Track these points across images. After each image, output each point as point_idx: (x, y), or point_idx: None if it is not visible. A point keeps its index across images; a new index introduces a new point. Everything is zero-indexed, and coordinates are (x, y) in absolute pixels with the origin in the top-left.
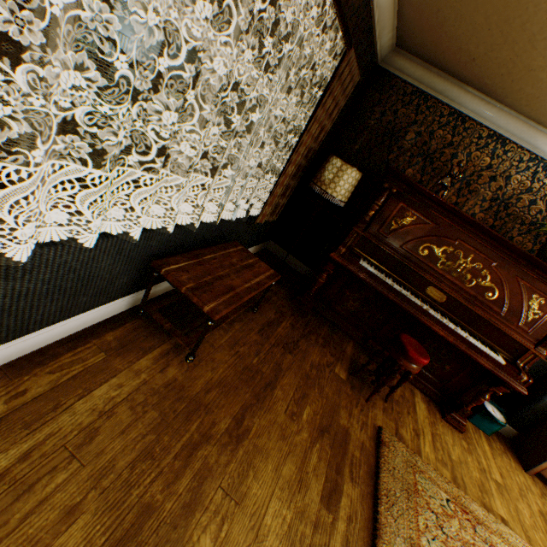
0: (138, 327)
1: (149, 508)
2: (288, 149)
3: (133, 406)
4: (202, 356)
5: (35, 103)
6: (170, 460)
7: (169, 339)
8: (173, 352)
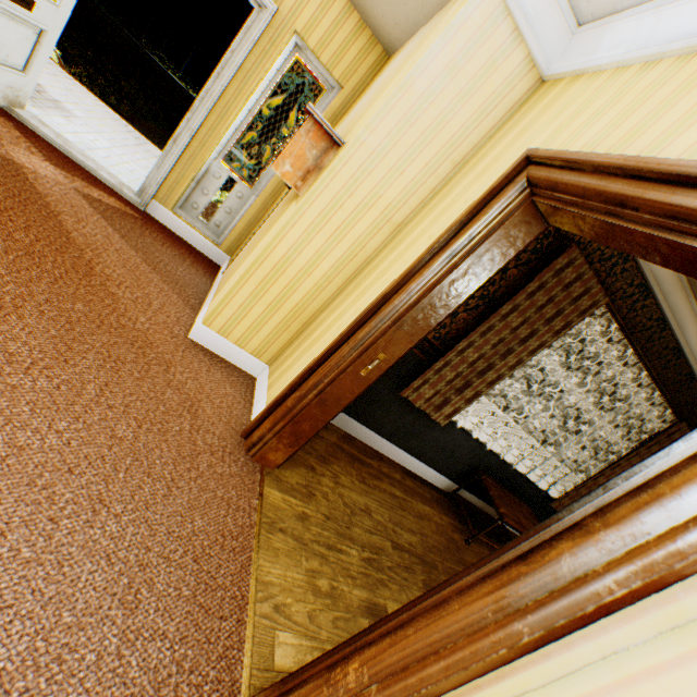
0: (445, 501)
1: (435, 566)
2: (605, 466)
3: (437, 527)
4: (473, 549)
5: (496, 385)
6: (447, 564)
7: (458, 522)
8: (458, 529)
